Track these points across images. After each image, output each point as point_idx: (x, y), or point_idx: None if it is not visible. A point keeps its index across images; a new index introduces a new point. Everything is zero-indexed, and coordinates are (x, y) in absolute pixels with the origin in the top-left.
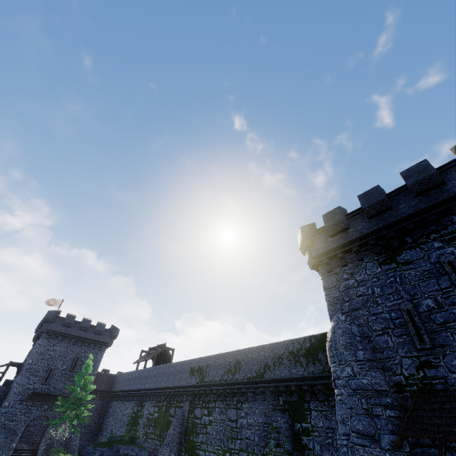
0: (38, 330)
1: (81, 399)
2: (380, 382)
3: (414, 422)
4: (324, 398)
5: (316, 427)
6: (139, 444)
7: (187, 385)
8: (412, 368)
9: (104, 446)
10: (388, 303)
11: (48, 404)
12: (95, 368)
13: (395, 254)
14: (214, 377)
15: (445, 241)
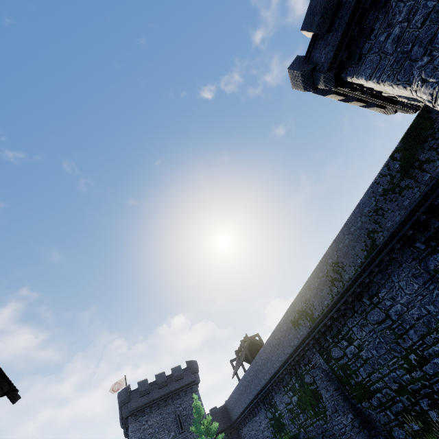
0: (122, 423)
1: None
2: None
3: None
4: None
5: None
6: (306, 438)
7: (301, 340)
8: None
9: None
10: None
11: None
12: None
13: None
14: (323, 304)
15: None
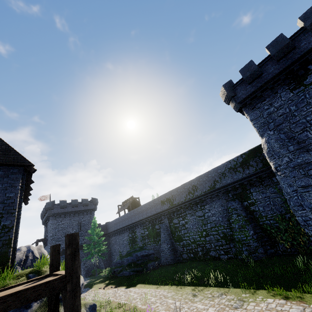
0: (43, 217)
1: (97, 241)
2: (308, 158)
3: None
4: (259, 184)
5: (258, 199)
6: (146, 249)
7: (162, 210)
8: None
9: (127, 256)
10: (303, 113)
11: None
12: None
13: (302, 80)
14: (180, 200)
15: None
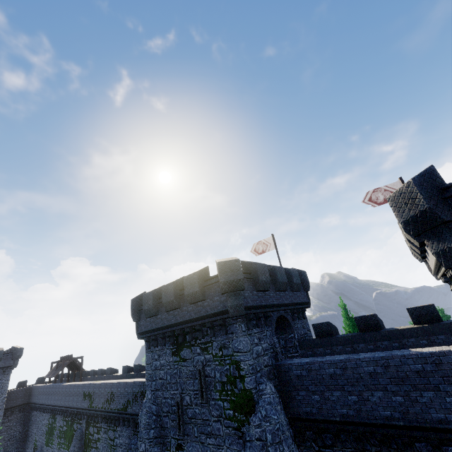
0: None
1: None
2: None
3: None
4: None
5: None
6: None
7: (81, 407)
8: (174, 447)
9: None
10: (172, 391)
11: None
12: (2, 393)
13: (180, 349)
14: (98, 404)
15: (202, 349)
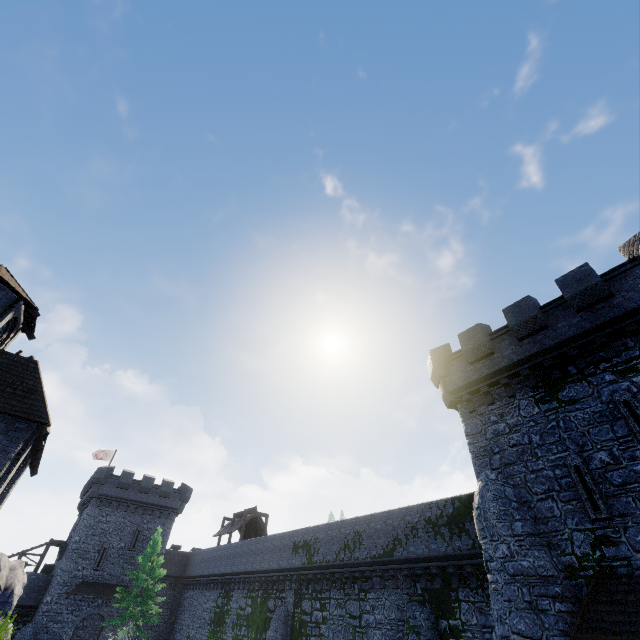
0: (84, 495)
1: (147, 589)
2: (545, 565)
3: (590, 619)
4: (477, 584)
5: (468, 625)
6: None
7: (289, 567)
8: (585, 545)
9: None
10: (551, 456)
11: (103, 597)
12: (162, 545)
13: (556, 389)
14: (326, 556)
15: (619, 372)
